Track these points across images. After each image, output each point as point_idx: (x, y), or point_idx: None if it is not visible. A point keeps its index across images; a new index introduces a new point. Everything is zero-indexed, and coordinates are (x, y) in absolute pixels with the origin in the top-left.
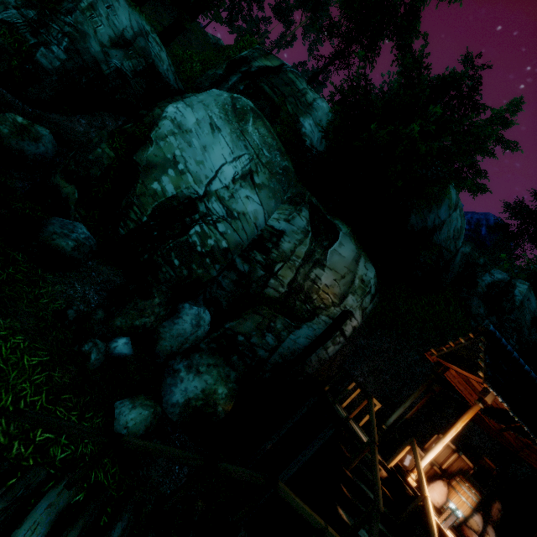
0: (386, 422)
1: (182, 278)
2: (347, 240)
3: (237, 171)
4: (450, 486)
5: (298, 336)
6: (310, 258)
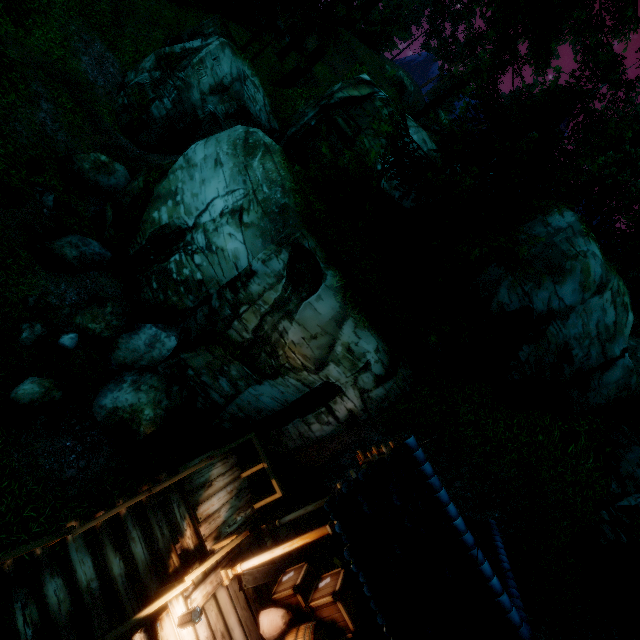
0: (282, 518)
1: (159, 301)
2: (329, 294)
3: (228, 205)
4: (298, 627)
5: (260, 392)
6: (283, 308)
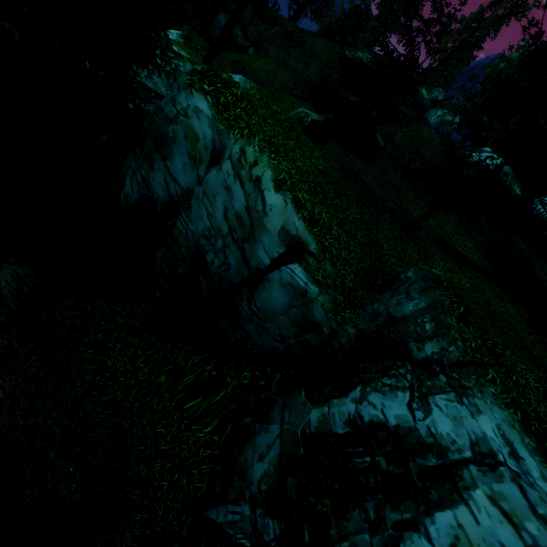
0: None
1: None
2: None
3: None
4: None
5: None
6: None
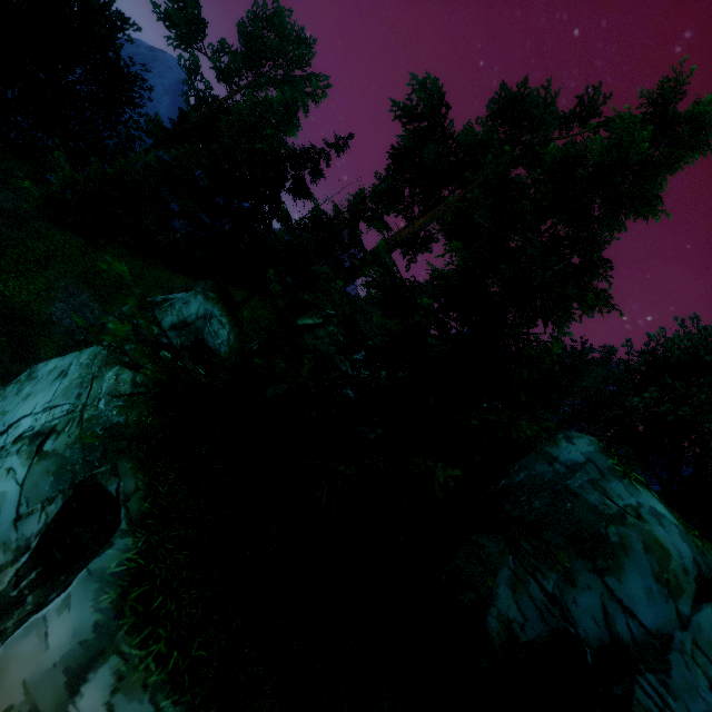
0: None
1: None
2: (84, 593)
3: (36, 426)
4: None
5: None
6: None
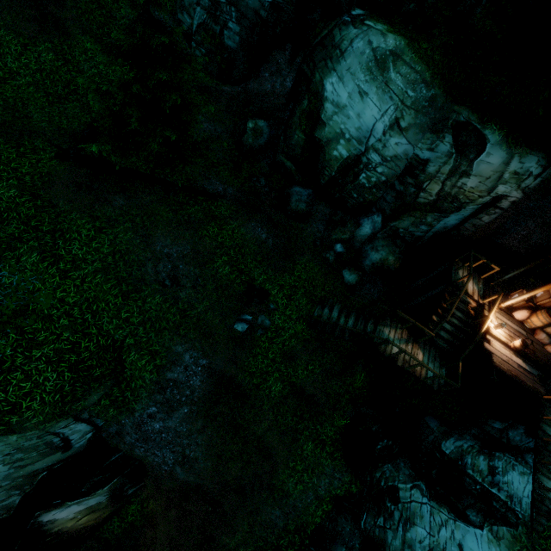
0: (502, 277)
1: (360, 203)
2: (495, 149)
3: (386, 123)
4: (535, 313)
5: (447, 221)
6: (455, 171)
